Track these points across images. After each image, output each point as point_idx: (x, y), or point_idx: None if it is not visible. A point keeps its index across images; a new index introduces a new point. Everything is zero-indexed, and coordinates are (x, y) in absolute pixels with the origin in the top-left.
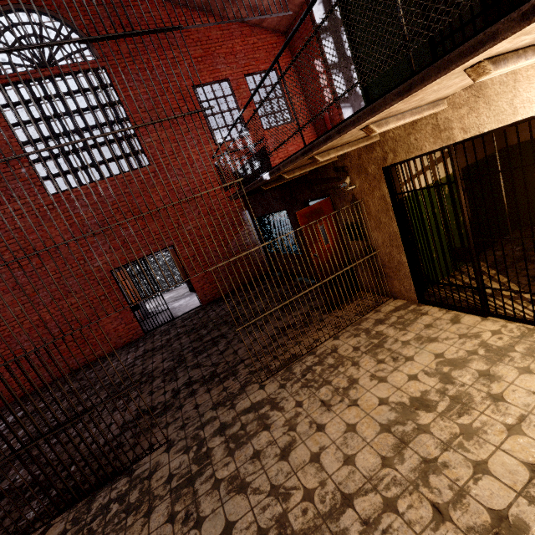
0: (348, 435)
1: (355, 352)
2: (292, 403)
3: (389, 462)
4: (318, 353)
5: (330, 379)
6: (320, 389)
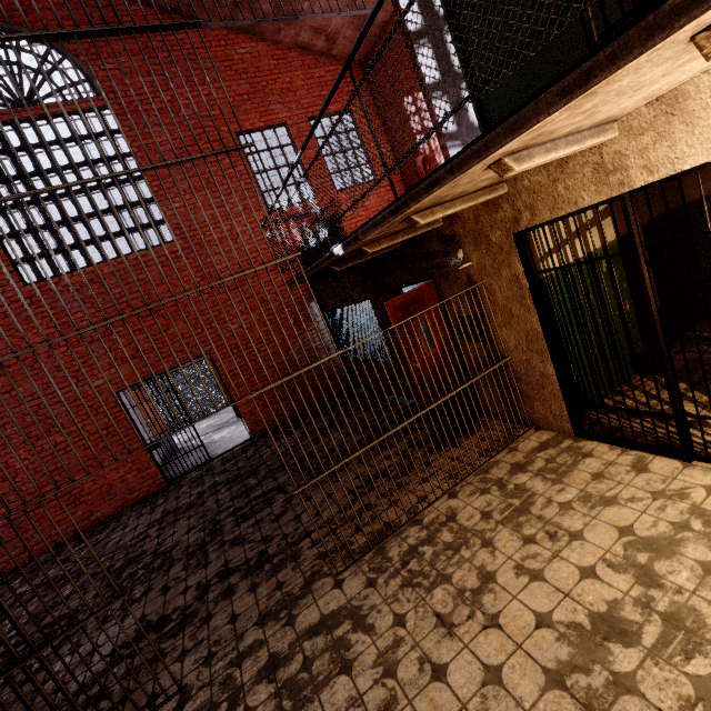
0: (488, 692)
1: (485, 521)
2: (389, 617)
3: None
4: (427, 521)
5: (449, 571)
6: (433, 590)
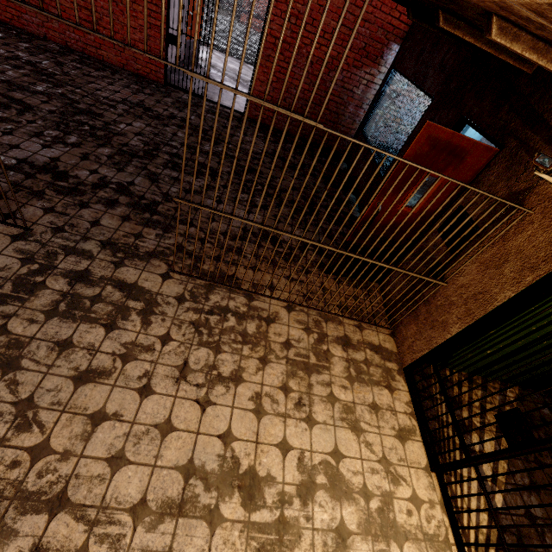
0: (152, 433)
1: (282, 348)
2: (163, 330)
3: (141, 514)
4: (254, 304)
5: (224, 348)
6: (202, 347)
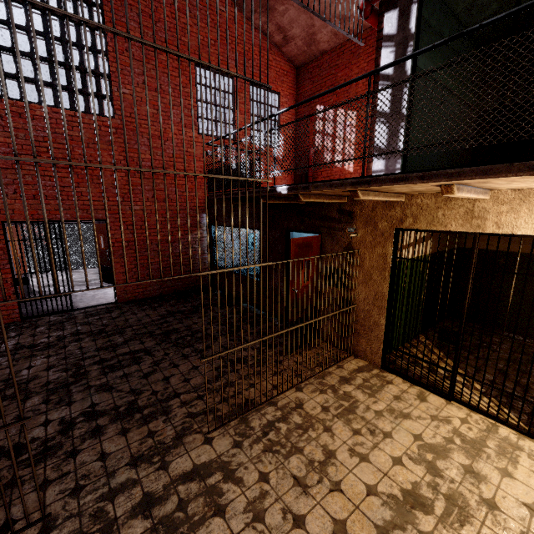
0: None
1: (325, 413)
2: (255, 474)
3: None
4: (281, 405)
5: (301, 445)
6: (290, 458)
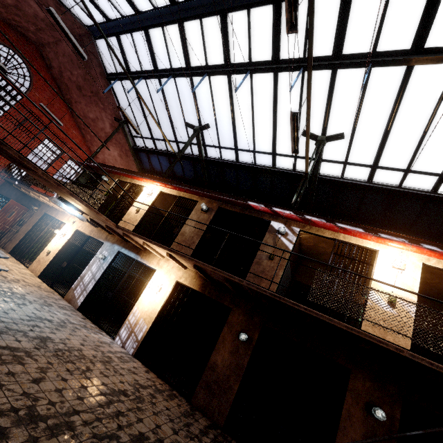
0: None
1: None
2: None
3: None
4: None
5: None
6: None
